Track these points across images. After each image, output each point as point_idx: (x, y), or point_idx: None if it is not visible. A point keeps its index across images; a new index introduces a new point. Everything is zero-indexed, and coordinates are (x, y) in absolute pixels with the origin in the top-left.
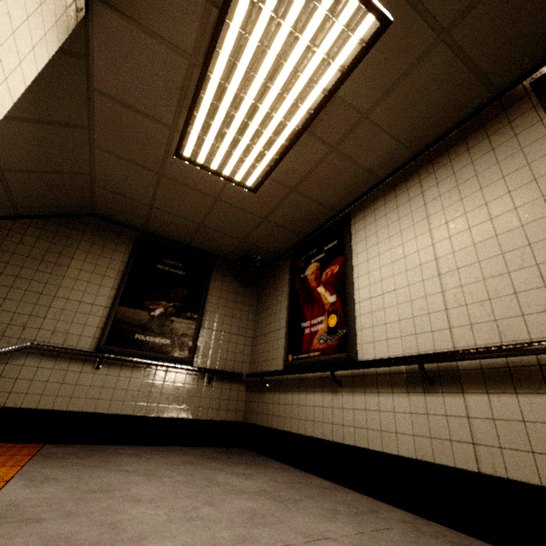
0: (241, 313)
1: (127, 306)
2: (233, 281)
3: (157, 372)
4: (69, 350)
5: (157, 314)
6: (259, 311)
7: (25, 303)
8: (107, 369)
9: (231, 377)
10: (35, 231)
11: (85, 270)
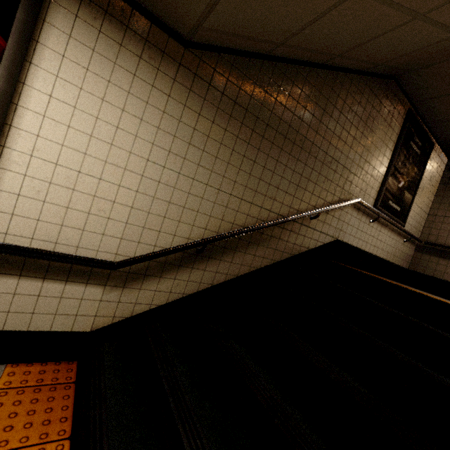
0: (429, 194)
1: (391, 177)
2: (434, 165)
3: (389, 230)
4: (372, 208)
5: (400, 186)
6: (444, 196)
7: (353, 163)
8: (373, 223)
9: (412, 240)
10: (367, 91)
11: (380, 139)
